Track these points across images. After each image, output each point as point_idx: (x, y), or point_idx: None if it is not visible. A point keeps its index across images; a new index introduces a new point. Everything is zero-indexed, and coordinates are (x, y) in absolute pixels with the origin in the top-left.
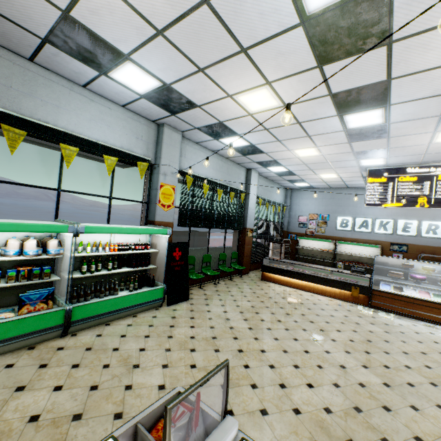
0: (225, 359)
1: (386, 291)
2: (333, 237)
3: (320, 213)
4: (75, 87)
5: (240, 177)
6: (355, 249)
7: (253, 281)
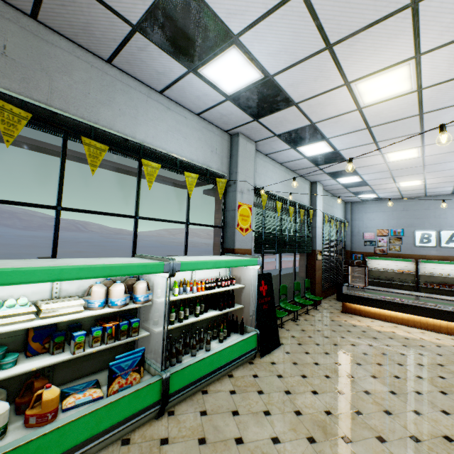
0: None
1: None
2: (412, 255)
3: (390, 228)
4: (152, 94)
5: (305, 192)
6: (444, 269)
7: (334, 314)
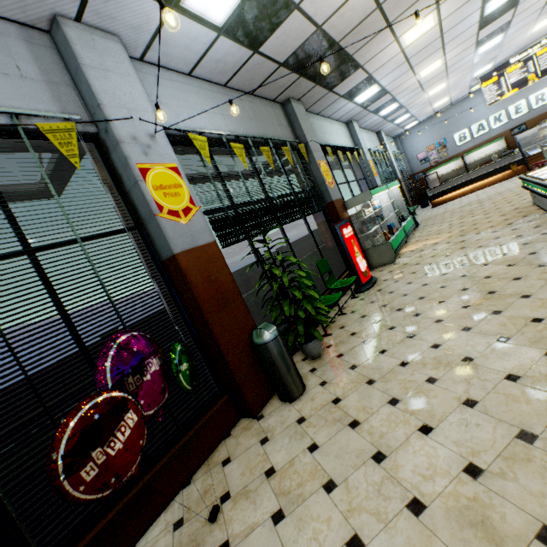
0: (492, 205)
1: (536, 153)
2: (457, 154)
3: (435, 142)
4: (326, 120)
5: (377, 142)
6: (482, 153)
7: (429, 211)
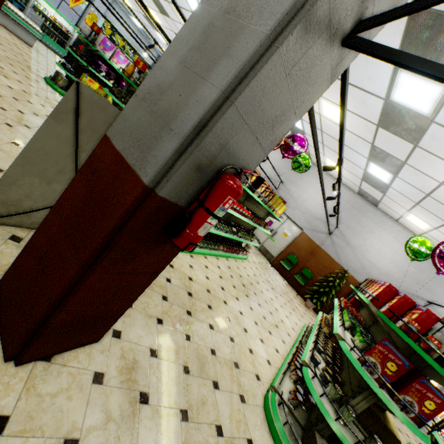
0: None
1: None
2: None
3: None
4: None
5: (151, 55)
6: None
7: None
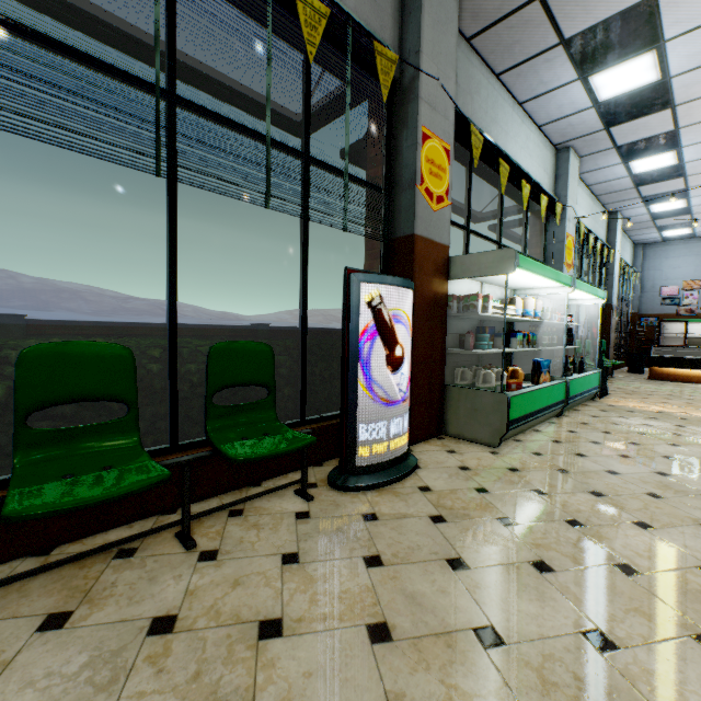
0: None
1: None
2: None
3: None
4: (514, 106)
5: (602, 226)
6: None
7: (640, 381)
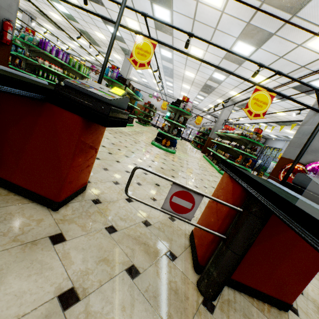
0: None
1: None
2: None
3: None
4: None
5: None
6: None
7: None
